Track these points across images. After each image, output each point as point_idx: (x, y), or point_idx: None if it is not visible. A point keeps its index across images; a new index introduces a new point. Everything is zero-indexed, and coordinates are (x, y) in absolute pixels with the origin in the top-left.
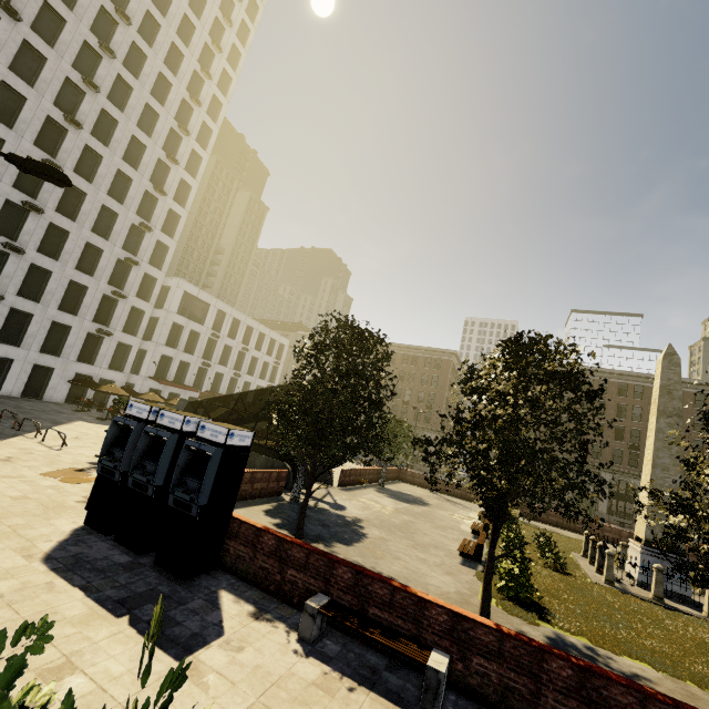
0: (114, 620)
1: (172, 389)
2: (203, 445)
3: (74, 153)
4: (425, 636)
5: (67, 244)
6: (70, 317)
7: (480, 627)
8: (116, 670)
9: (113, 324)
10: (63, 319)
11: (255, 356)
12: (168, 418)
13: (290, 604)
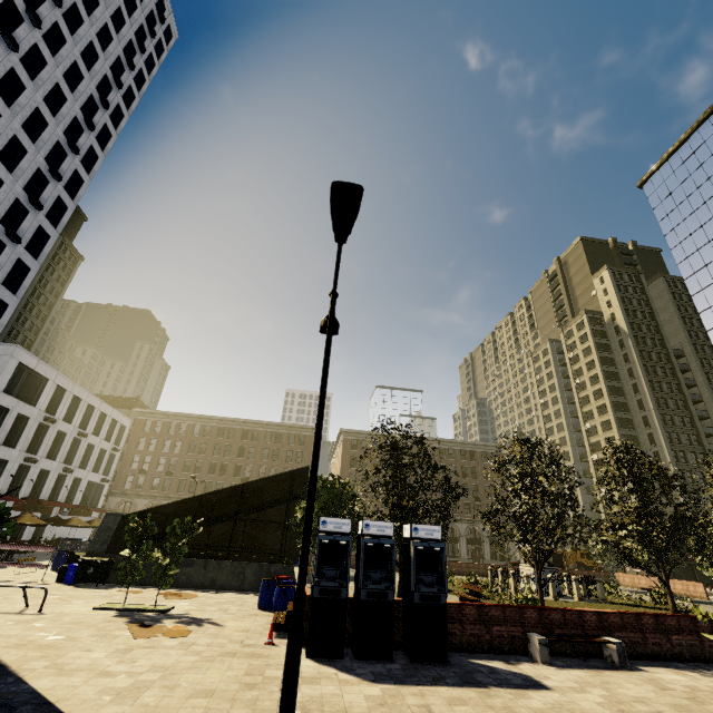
0: (493, 689)
1: None
2: (432, 543)
3: None
4: (589, 633)
5: None
6: None
7: (611, 615)
8: (553, 702)
9: None
10: None
11: (91, 442)
12: (376, 527)
13: (504, 653)
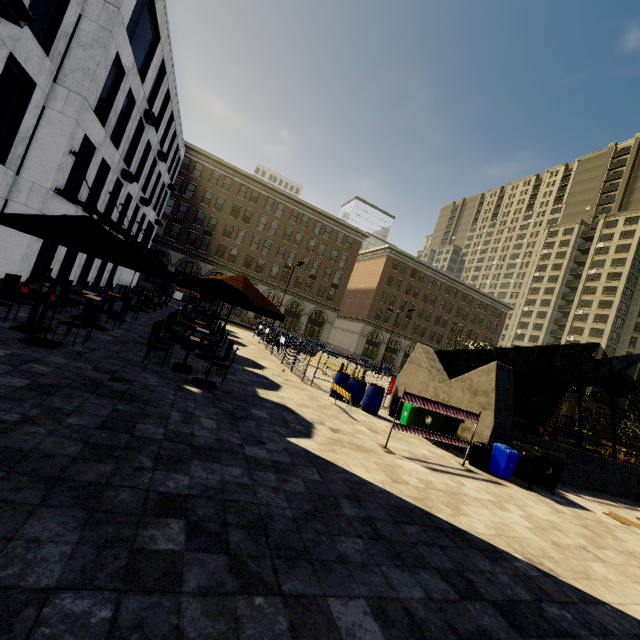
0: None
1: None
2: None
3: None
4: None
5: None
6: None
7: None
8: None
9: None
10: None
11: (160, 170)
12: None
13: None
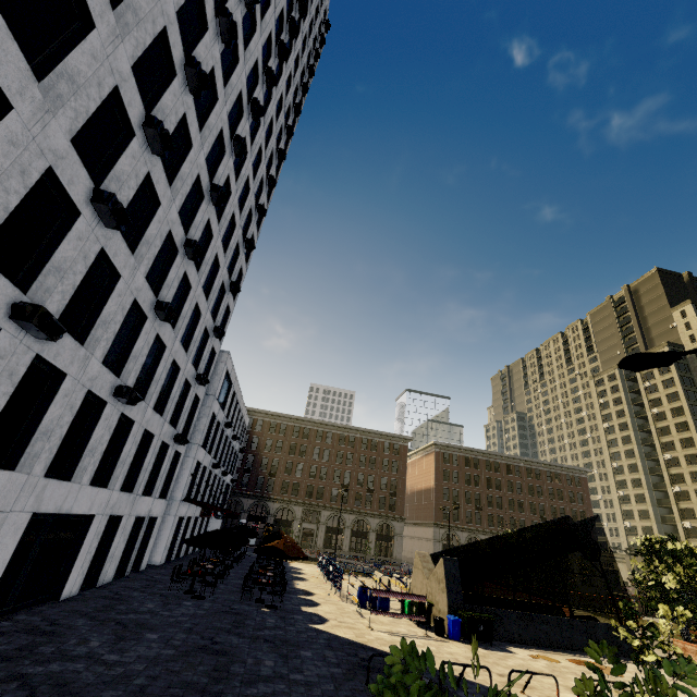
0: None
1: (189, 511)
2: None
3: (220, 181)
4: None
5: (185, 304)
6: (157, 419)
7: None
8: None
9: (179, 422)
10: (151, 424)
11: (233, 444)
12: None
13: None
